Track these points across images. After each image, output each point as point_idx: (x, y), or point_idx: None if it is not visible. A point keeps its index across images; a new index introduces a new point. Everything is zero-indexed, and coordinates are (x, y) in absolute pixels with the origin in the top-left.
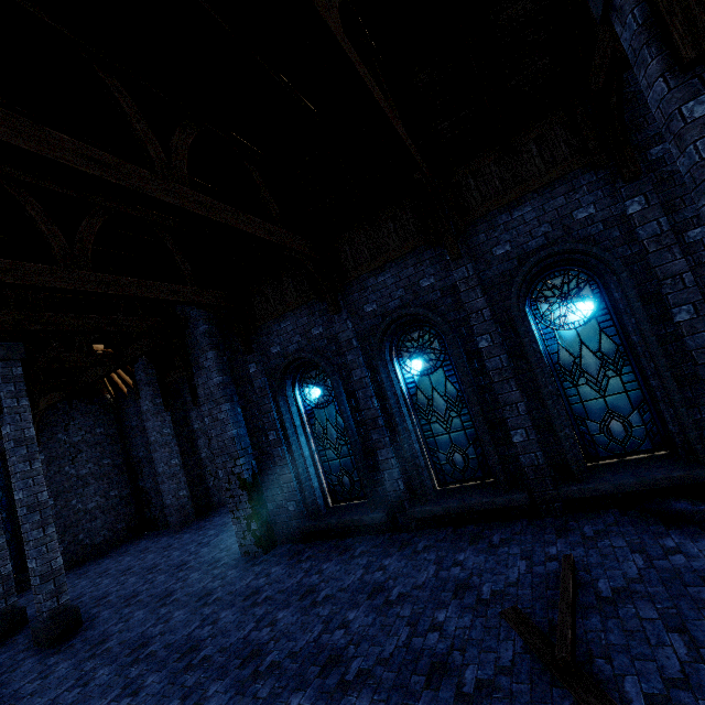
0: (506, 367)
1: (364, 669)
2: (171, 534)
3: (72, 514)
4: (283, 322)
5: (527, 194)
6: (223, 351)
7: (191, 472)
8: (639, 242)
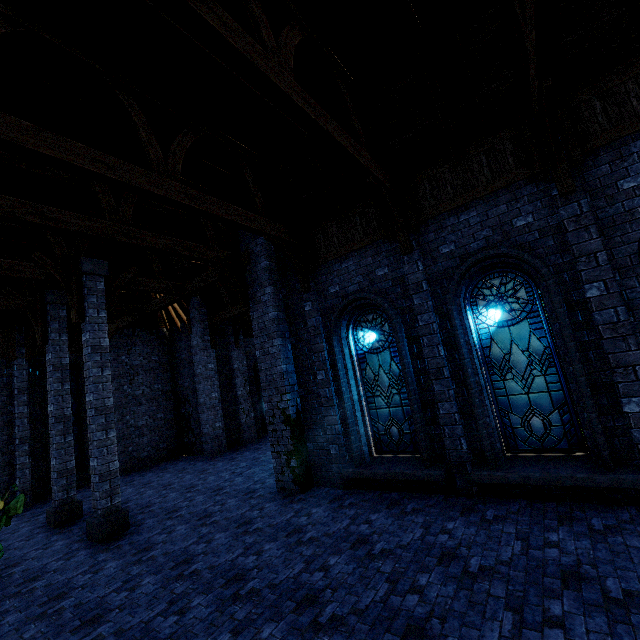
0: (623, 321)
1: None
2: (205, 460)
3: (125, 428)
4: (345, 261)
5: None
6: (279, 289)
7: (227, 406)
8: None
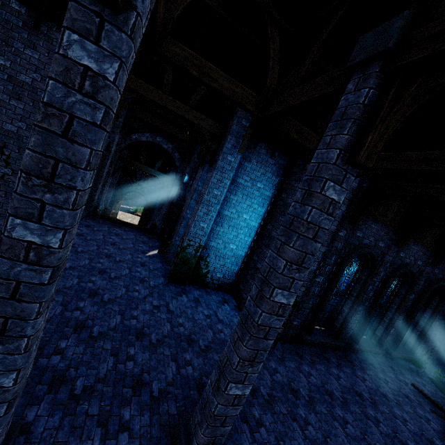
0: (408, 308)
1: (442, 444)
2: None
3: None
4: (375, 224)
5: None
6: None
7: None
8: None
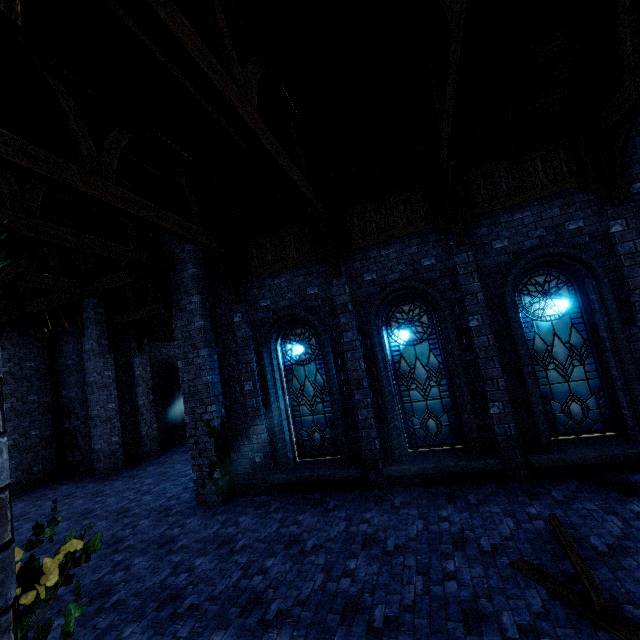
0: (492, 346)
1: (390, 616)
2: (98, 481)
3: None
4: (278, 277)
5: (528, 201)
6: (206, 298)
7: (125, 418)
8: (616, 257)
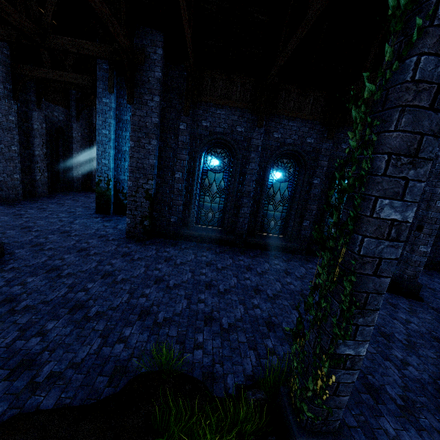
0: (318, 195)
1: (274, 293)
2: (4, 205)
3: None
4: (220, 110)
5: None
6: (161, 100)
7: (23, 161)
8: None
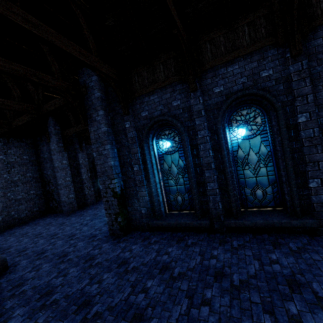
0: (316, 136)
1: None
2: (64, 216)
3: (7, 201)
4: (152, 95)
5: None
6: (108, 112)
7: (76, 185)
8: None
